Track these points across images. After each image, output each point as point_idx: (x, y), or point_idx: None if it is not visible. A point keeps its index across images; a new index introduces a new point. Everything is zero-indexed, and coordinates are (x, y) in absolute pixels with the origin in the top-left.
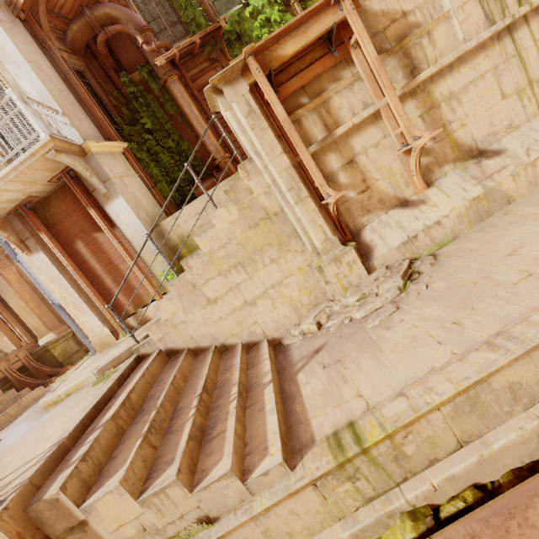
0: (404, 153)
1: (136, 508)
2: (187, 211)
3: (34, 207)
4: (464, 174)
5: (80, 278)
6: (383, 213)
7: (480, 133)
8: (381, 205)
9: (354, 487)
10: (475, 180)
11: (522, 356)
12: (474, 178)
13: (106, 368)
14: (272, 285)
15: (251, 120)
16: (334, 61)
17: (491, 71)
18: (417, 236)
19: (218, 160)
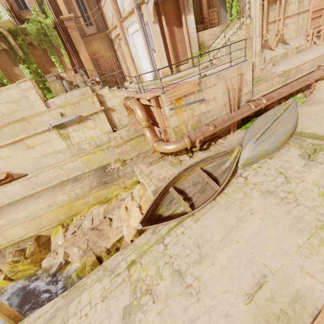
0: (275, 35)
1: (259, 71)
2: (207, 32)
3: (156, 3)
4: (282, 47)
5: (169, 42)
6: (267, 50)
7: (287, 38)
8: (267, 47)
9: (282, 79)
10: (284, 49)
11: (304, 64)
12: (284, 48)
13: (202, 68)
14: (243, 59)
15: (259, 7)
16: (274, 1)
17: (293, 22)
18: (273, 57)
19: (207, 18)
